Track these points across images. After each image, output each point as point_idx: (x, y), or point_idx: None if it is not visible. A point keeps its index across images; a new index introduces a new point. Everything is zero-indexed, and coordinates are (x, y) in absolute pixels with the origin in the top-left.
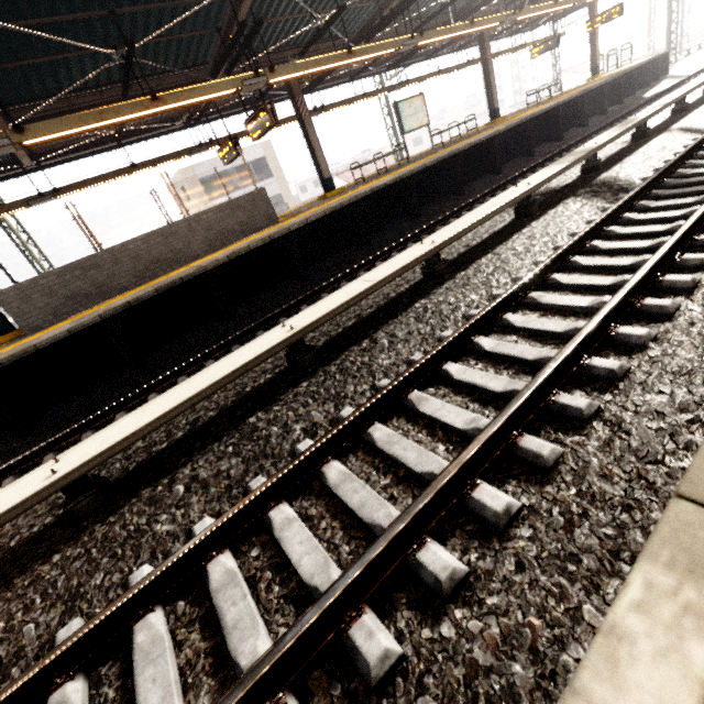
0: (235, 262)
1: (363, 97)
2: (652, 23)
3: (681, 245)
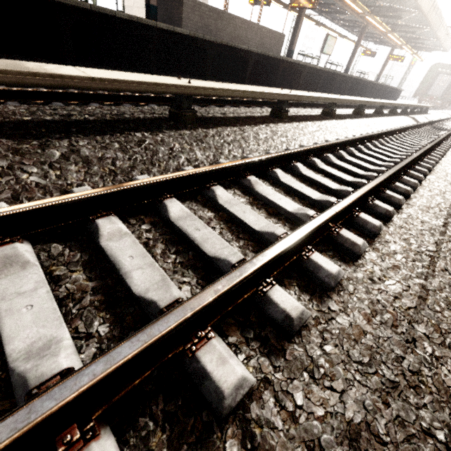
0: (290, 65)
1: (307, 18)
2: (389, 74)
3: (448, 135)
